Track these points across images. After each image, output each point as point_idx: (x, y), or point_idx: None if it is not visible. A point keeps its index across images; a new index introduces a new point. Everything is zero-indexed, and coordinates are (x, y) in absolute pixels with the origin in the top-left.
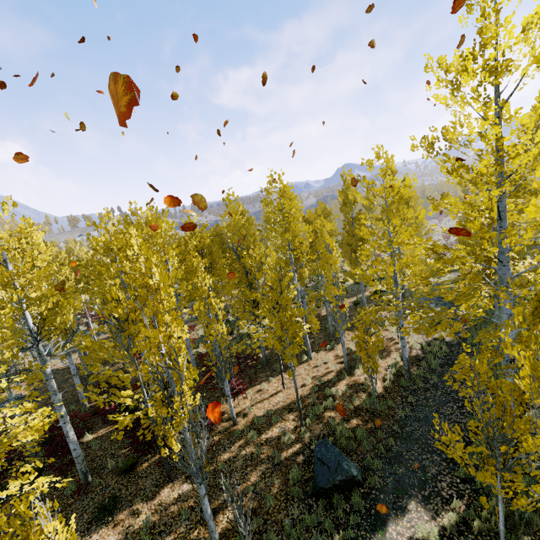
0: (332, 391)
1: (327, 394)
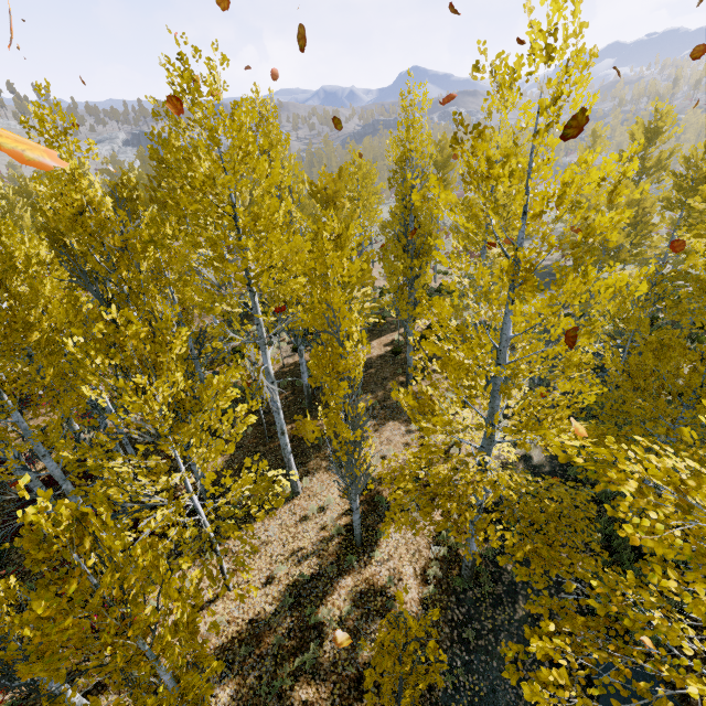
0: (321, 617)
1: (310, 622)
